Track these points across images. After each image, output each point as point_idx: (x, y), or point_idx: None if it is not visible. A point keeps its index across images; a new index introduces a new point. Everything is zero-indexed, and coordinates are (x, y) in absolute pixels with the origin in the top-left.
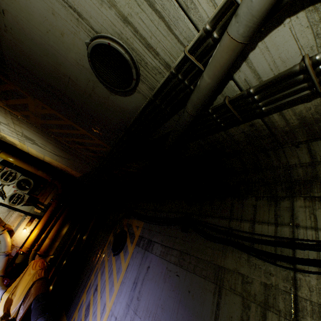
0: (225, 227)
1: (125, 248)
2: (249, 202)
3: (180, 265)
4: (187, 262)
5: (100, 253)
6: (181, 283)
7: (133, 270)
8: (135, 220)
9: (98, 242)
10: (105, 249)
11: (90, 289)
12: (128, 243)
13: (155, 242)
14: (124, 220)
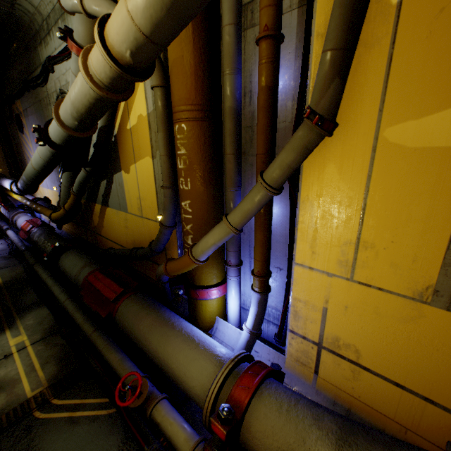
0: (34, 78)
1: (24, 125)
2: (33, 57)
3: (36, 112)
4: (36, 108)
5: (19, 140)
6: (39, 119)
7: (30, 132)
8: (17, 103)
9: (15, 135)
10: (19, 135)
11: (28, 161)
12: (23, 120)
13: (28, 108)
14: (14, 108)
